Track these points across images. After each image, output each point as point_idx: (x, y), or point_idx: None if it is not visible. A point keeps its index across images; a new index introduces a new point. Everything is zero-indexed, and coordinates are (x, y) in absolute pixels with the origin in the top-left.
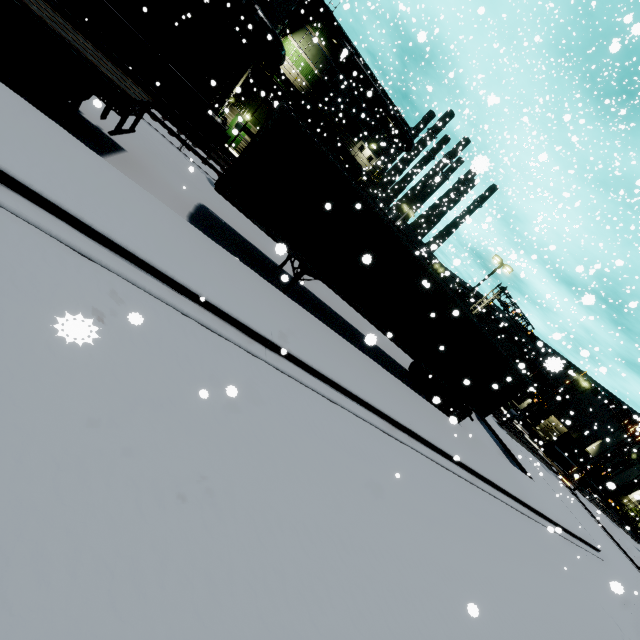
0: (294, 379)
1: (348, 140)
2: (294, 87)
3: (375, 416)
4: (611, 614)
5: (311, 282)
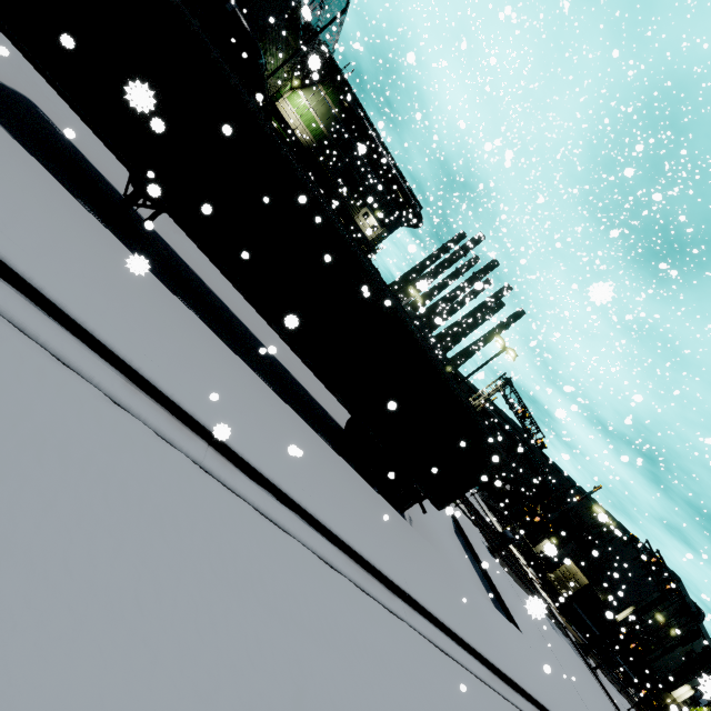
0: None
1: (352, 204)
2: (295, 135)
3: (114, 373)
4: None
5: (215, 277)
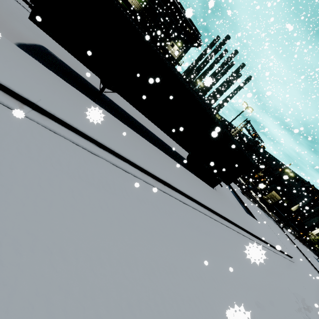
0: (56, 134)
1: (165, 40)
2: (132, 6)
3: (136, 170)
4: (293, 292)
5: (126, 106)
